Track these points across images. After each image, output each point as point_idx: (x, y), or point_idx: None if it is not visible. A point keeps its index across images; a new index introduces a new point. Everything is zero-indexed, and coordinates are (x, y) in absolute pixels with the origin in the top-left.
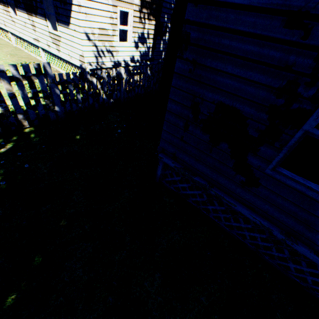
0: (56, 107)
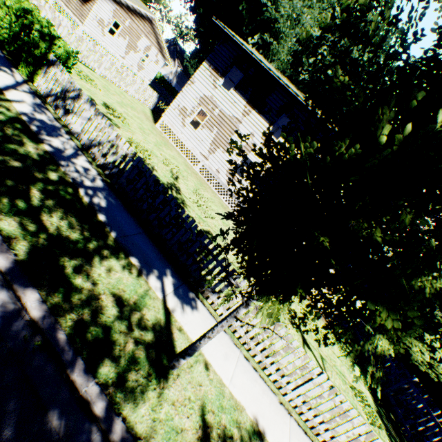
0: (392, 393)
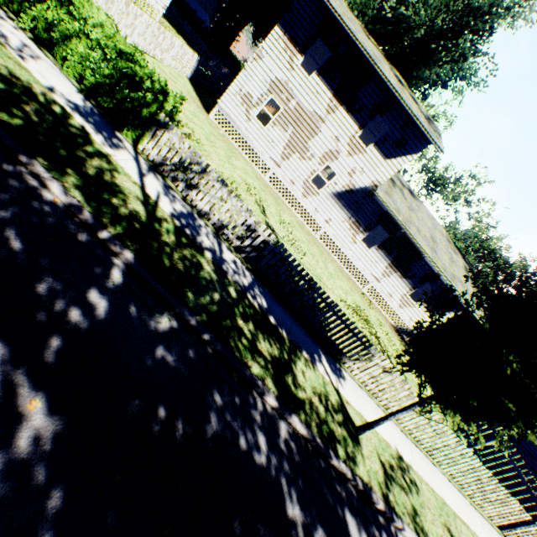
0: None
